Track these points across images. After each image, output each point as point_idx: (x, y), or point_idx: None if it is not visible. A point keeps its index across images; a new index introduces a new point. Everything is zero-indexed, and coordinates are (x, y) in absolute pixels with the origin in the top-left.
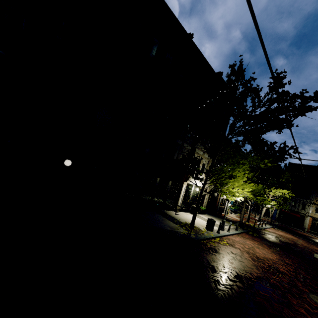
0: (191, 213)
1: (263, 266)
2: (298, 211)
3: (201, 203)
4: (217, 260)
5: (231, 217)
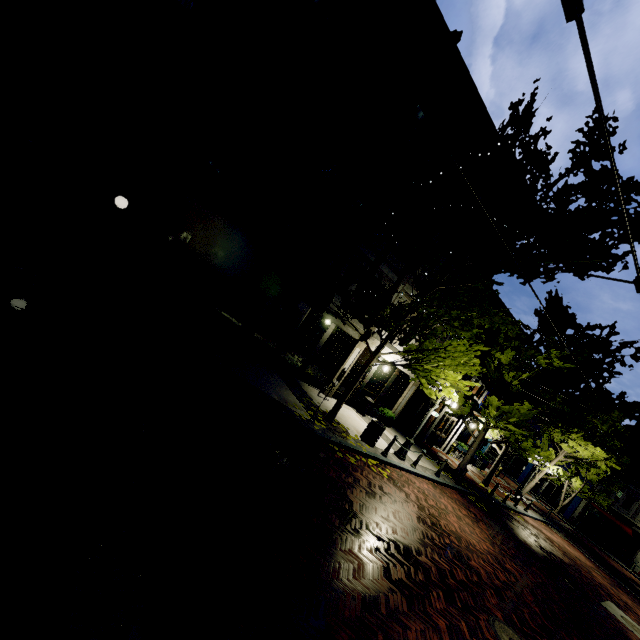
0: (356, 411)
1: (433, 536)
2: (631, 522)
3: (390, 403)
4: (330, 476)
5: (450, 461)
